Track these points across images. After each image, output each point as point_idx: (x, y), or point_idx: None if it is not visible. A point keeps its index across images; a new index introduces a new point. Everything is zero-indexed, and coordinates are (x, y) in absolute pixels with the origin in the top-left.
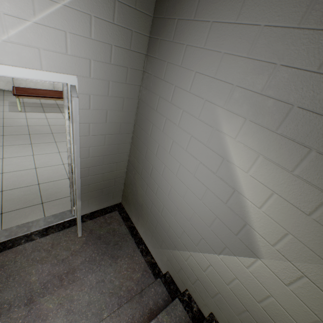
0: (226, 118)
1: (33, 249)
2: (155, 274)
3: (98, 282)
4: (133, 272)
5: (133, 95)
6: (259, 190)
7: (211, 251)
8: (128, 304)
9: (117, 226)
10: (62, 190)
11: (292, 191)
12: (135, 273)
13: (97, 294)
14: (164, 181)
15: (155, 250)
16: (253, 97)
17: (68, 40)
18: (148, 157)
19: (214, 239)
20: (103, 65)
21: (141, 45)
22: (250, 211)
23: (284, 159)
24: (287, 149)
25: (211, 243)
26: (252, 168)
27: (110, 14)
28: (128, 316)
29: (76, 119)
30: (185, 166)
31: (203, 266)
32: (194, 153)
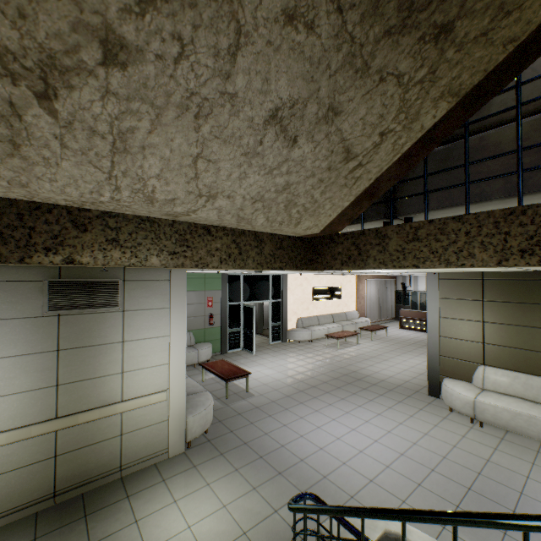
0: None
1: None
2: None
3: None
4: None
5: None
6: None
7: None
8: None
9: None
10: None
11: None
12: None
13: None
14: None
15: None
16: None
17: None
18: None
19: None
20: None
21: None
22: None
23: None
24: None
25: None
26: None
27: None
28: None
29: None
30: None
31: None
32: None
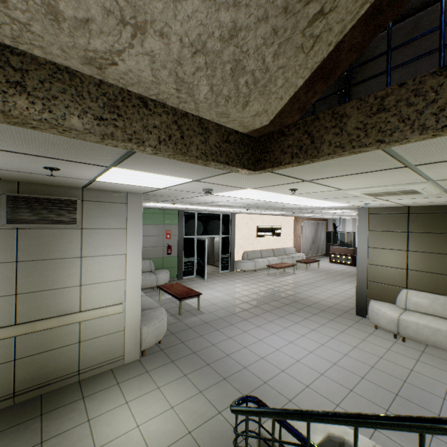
0: None
1: None
2: None
3: None
4: None
5: None
6: None
7: None
8: None
9: None
10: None
11: None
12: None
13: None
14: None
15: None
16: None
17: None
18: None
19: None
20: None
21: None
22: None
23: None
24: None
25: None
26: None
27: None
28: None
29: None
30: None
31: None
32: None
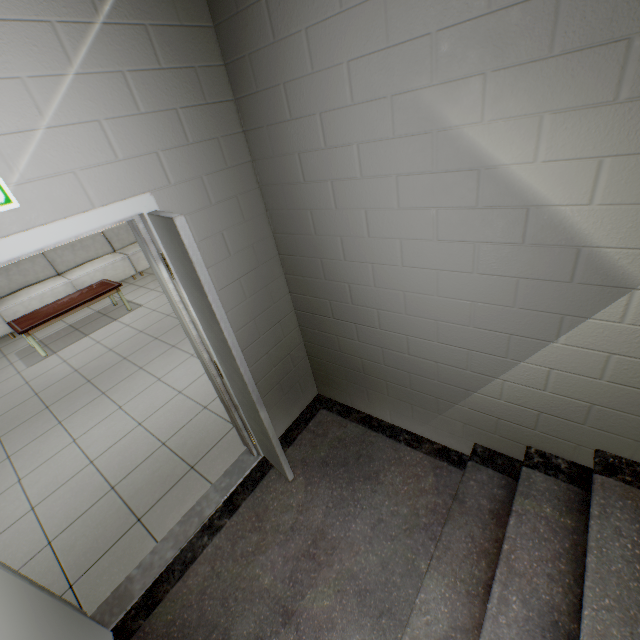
0: (448, 99)
1: (231, 540)
2: (456, 464)
3: (373, 527)
4: (419, 480)
5: (247, 183)
6: (572, 174)
7: (539, 344)
8: (450, 525)
9: (339, 431)
10: (209, 430)
11: (634, 131)
12: (423, 481)
13: (386, 545)
14: (386, 293)
15: (431, 425)
16: (478, 28)
17: (109, 134)
18: (331, 275)
19: (533, 320)
20: (179, 153)
21: (218, 87)
22: (575, 223)
23: (591, 89)
24: (587, 70)
25: (532, 331)
26: (540, 148)
27: (150, 55)
28: (463, 541)
29: (197, 256)
30: (413, 236)
31: (537, 383)
32: (416, 202)
